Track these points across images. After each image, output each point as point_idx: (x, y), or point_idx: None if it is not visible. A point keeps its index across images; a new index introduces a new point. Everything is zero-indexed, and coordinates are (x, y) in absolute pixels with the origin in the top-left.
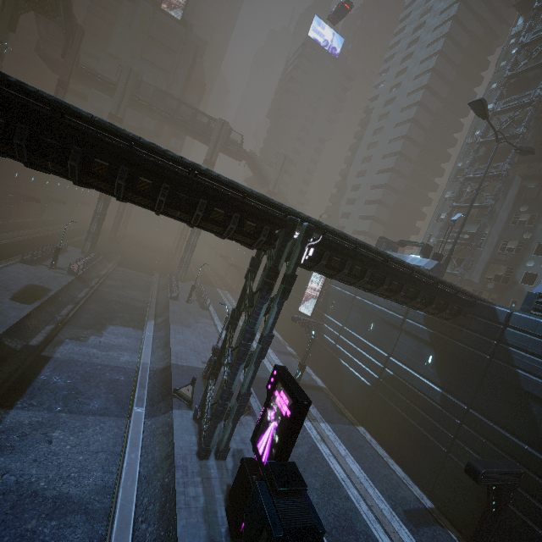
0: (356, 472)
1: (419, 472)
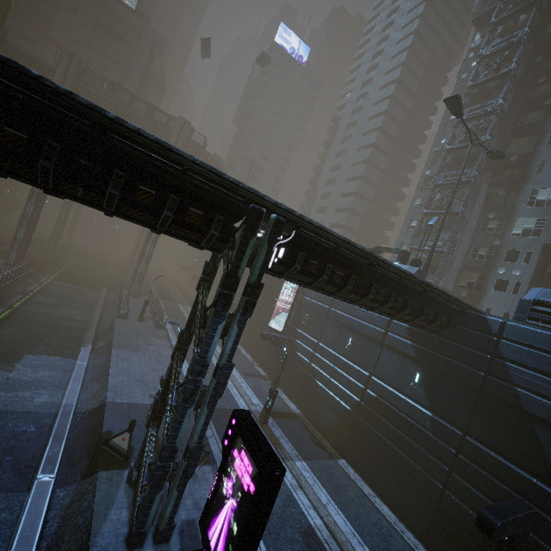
0: (340, 525)
1: (411, 514)
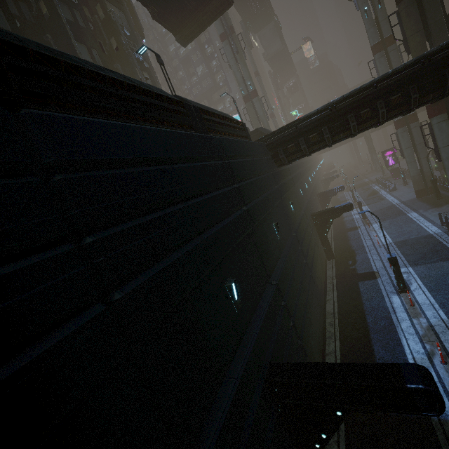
0: None
1: None
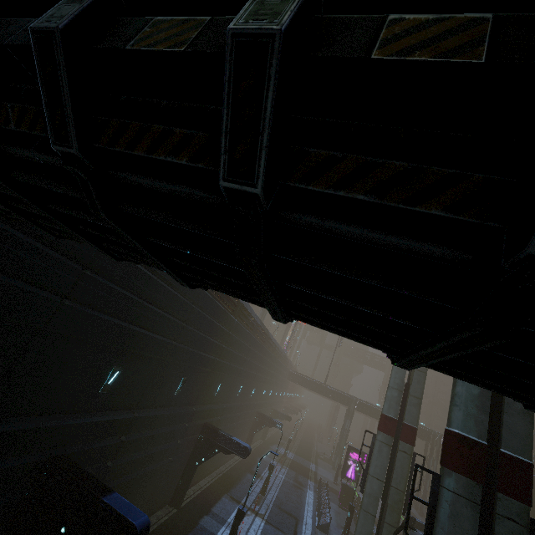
0: None
1: None
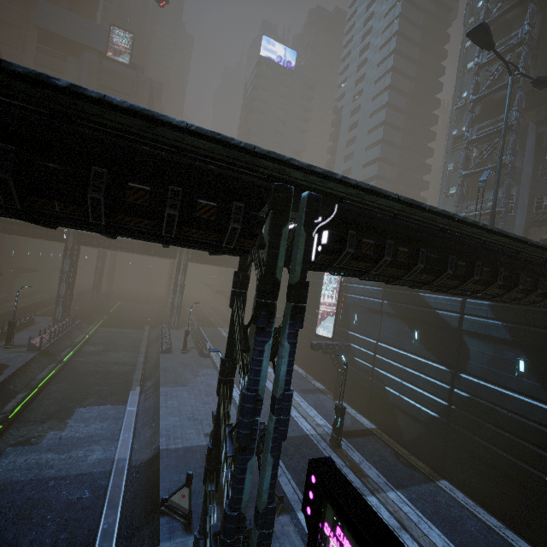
0: None
1: None
